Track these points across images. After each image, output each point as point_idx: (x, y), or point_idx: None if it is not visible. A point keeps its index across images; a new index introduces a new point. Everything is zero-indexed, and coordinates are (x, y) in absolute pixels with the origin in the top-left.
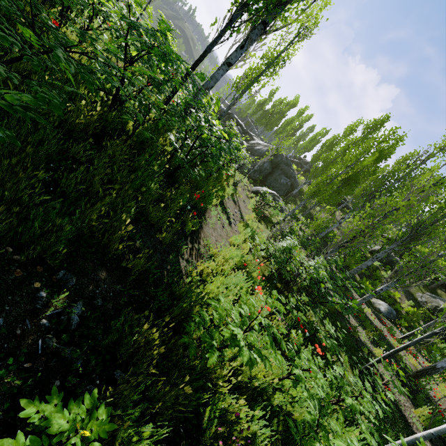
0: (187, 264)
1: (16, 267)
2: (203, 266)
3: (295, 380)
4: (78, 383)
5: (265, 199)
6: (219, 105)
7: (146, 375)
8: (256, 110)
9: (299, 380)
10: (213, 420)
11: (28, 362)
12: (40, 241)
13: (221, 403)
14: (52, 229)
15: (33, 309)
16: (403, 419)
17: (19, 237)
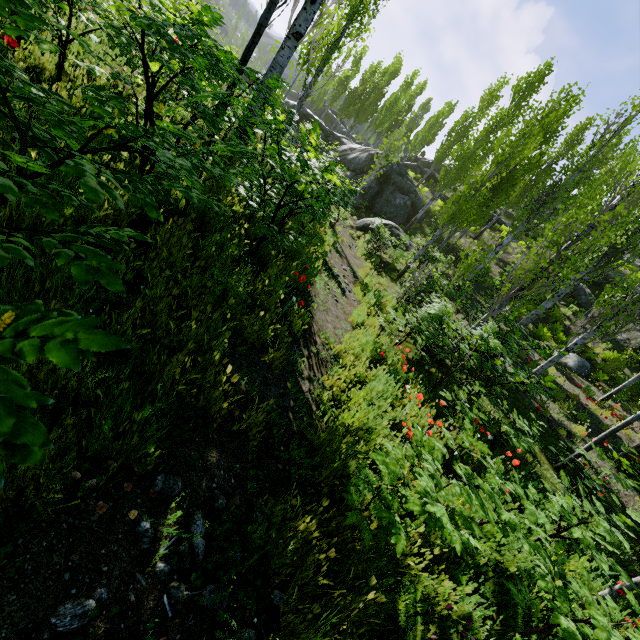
0: (311, 384)
1: (95, 498)
2: (332, 380)
3: (503, 525)
4: (231, 634)
5: (380, 237)
6: (317, 132)
7: (315, 588)
8: (337, 93)
9: (511, 528)
10: (415, 618)
11: (159, 635)
12: (116, 446)
13: (419, 589)
14: (131, 428)
15: (140, 554)
16: (627, 514)
17: (84, 453)
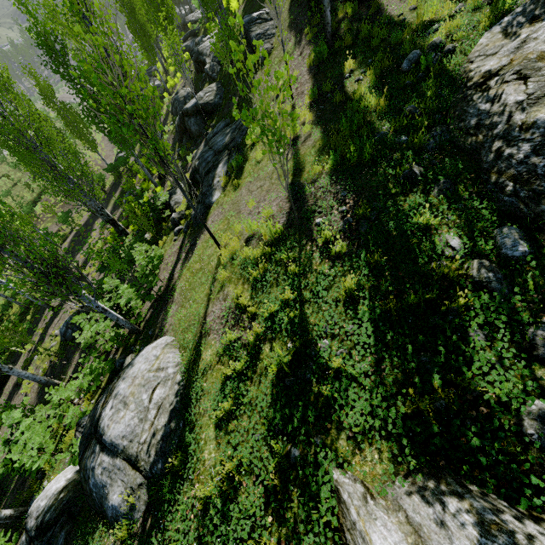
0: None
1: None
2: None
3: None
4: None
5: None
6: None
7: None
8: None
9: None
10: None
11: None
12: None
13: None
14: None
15: None
16: None
17: None
